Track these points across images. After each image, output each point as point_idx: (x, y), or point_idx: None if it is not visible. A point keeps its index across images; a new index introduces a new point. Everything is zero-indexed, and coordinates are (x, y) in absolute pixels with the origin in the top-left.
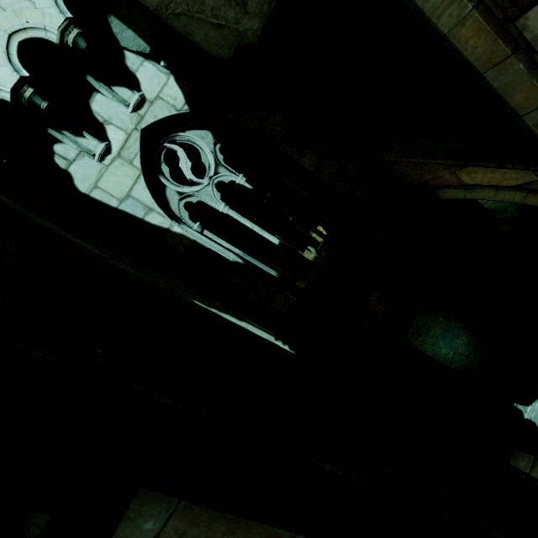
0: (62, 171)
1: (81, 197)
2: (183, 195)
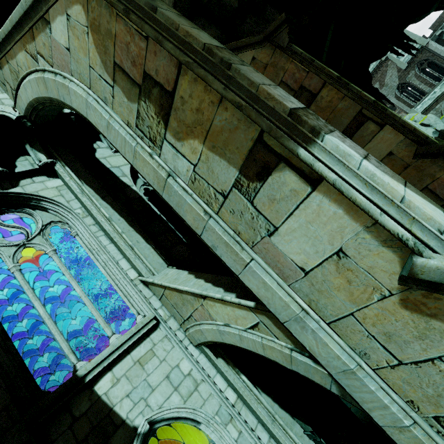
0: (93, 148)
1: (94, 158)
2: (146, 184)
